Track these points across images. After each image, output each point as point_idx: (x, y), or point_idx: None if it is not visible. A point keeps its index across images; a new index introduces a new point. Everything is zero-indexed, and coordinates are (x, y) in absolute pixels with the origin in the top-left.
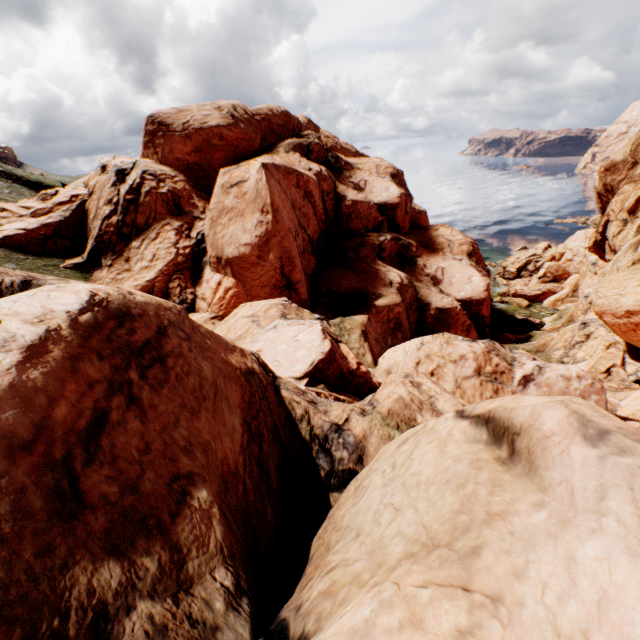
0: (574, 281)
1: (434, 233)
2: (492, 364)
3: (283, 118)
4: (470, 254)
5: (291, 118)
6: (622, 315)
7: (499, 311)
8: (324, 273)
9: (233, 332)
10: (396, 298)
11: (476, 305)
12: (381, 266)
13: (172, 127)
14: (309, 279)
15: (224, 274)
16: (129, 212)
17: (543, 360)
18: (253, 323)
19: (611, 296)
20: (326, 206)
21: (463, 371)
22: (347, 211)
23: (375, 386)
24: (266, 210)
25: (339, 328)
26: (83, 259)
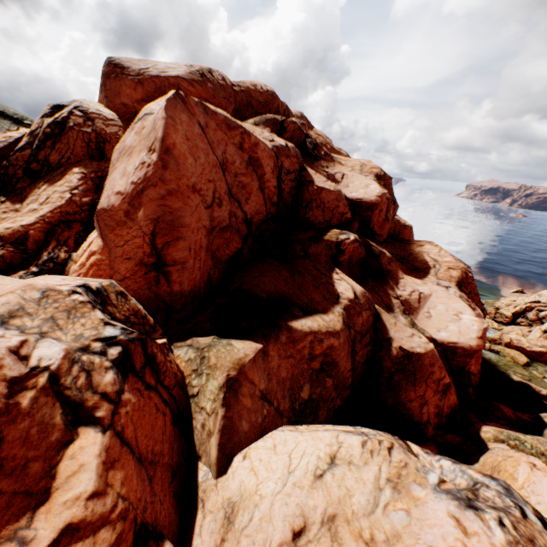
0: None
1: (417, 248)
2: None
3: (266, 96)
4: (461, 282)
5: (276, 99)
6: None
7: (487, 362)
8: (252, 264)
9: None
10: (337, 321)
11: (462, 355)
12: (332, 271)
13: (127, 70)
14: (224, 266)
15: (98, 233)
16: (45, 147)
17: None
18: None
19: None
20: (282, 186)
21: None
22: (308, 197)
23: None
24: (154, 147)
25: (201, 357)
26: None
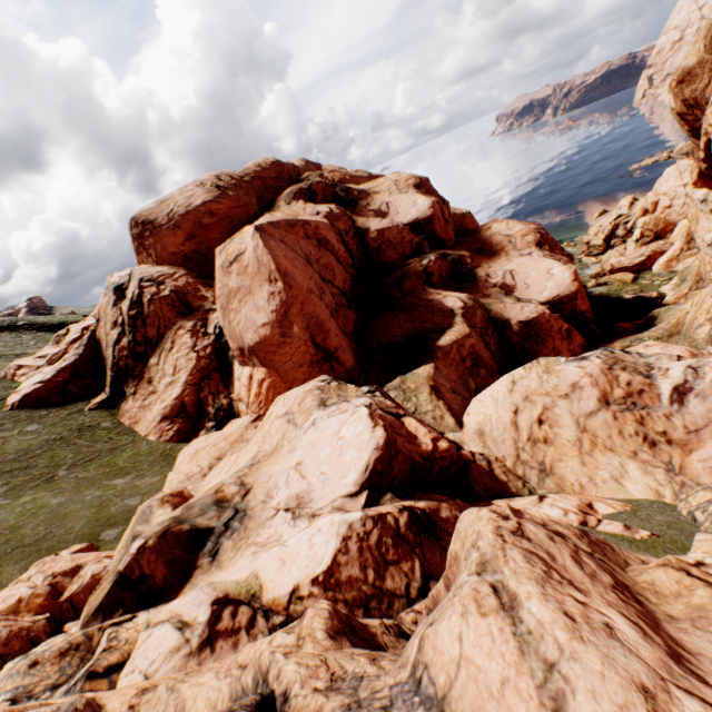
0: (684, 230)
1: (487, 233)
2: (621, 384)
3: (275, 169)
4: (539, 243)
5: (284, 166)
6: None
7: (599, 297)
8: (369, 325)
9: (268, 441)
10: (463, 328)
11: (568, 302)
12: (434, 294)
13: (157, 222)
14: (353, 338)
15: (252, 365)
16: (137, 328)
17: (685, 345)
18: (288, 424)
19: None
20: (349, 247)
21: (582, 406)
22: (375, 244)
23: (467, 460)
24: (274, 278)
25: (402, 391)
26: (107, 394)
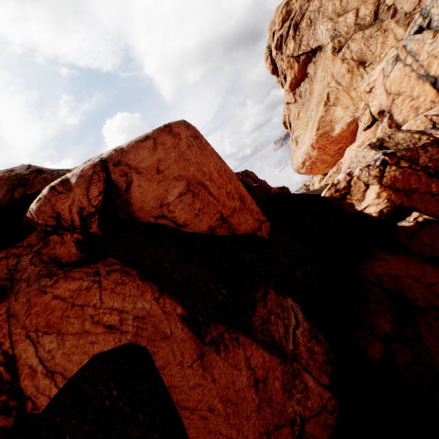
0: None
1: None
2: None
3: None
4: None
5: None
6: (302, 166)
7: None
8: None
9: None
10: None
11: None
12: None
13: None
14: None
15: None
16: None
17: None
18: None
19: (295, 162)
20: None
21: None
22: None
23: None
24: None
25: None
26: None
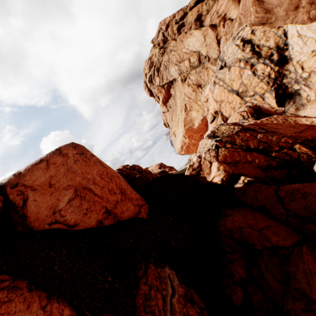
0: None
1: None
2: None
3: None
4: (160, 167)
5: None
6: (181, 149)
7: None
8: None
9: None
10: None
11: None
12: None
13: None
14: None
15: None
16: None
17: None
18: None
19: (177, 148)
20: None
21: None
22: None
23: None
24: None
25: None
26: None
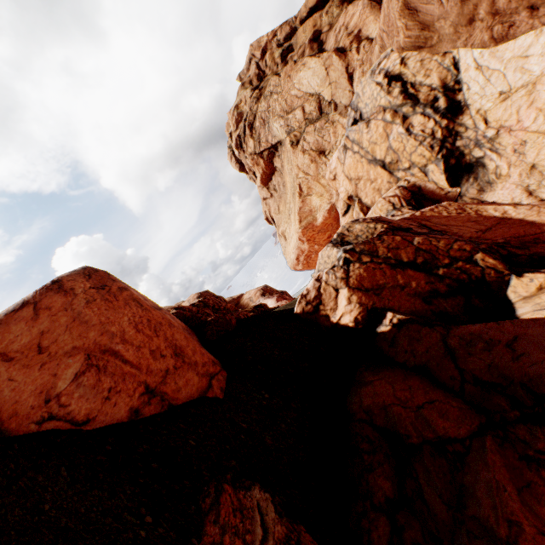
0: None
1: (242, 301)
2: None
3: None
4: (263, 294)
5: None
6: (297, 262)
7: None
8: None
9: None
10: None
11: None
12: None
13: None
14: None
15: None
16: None
17: None
18: None
19: (289, 259)
20: None
21: None
22: None
23: None
24: None
25: None
26: None
